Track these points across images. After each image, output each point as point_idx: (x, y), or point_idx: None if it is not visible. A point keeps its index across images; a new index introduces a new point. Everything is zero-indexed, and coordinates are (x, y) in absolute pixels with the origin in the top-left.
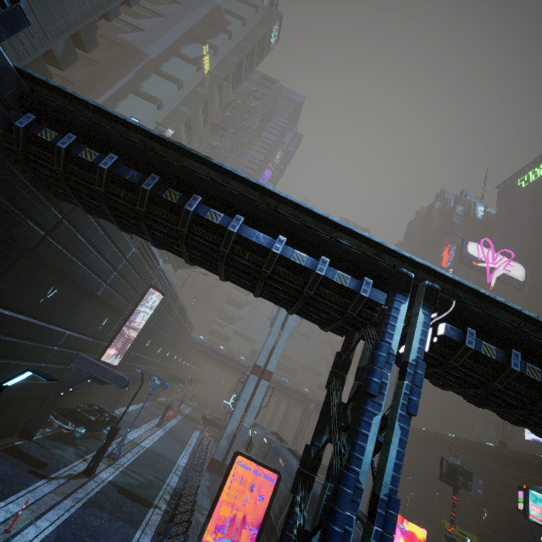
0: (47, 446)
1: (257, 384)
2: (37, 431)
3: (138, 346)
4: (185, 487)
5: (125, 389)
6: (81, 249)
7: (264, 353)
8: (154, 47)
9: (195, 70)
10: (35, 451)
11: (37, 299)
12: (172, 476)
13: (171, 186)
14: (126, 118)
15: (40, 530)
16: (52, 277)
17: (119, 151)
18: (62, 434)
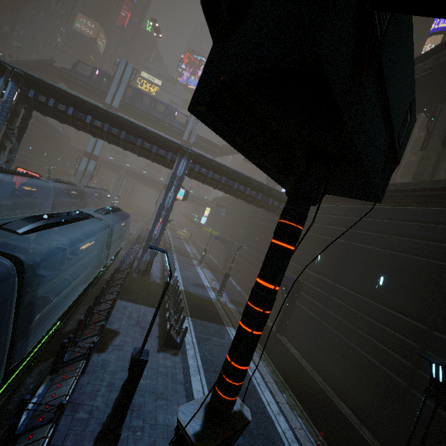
0: None
1: (87, 163)
2: None
3: None
4: None
5: None
6: None
7: (91, 144)
8: None
9: None
10: None
11: None
12: None
13: None
14: None
15: None
16: None
17: None
18: None
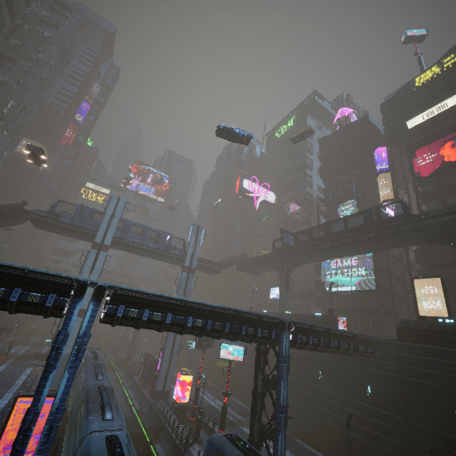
0: None
1: None
2: None
3: None
4: None
5: None
6: None
7: None
8: None
9: None
10: None
11: None
12: None
13: None
14: None
15: None
16: None
17: None
18: None
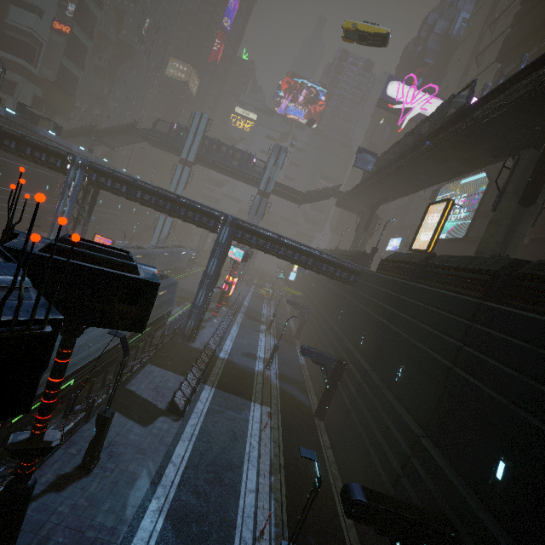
0: None
1: (164, 220)
2: None
3: None
4: None
5: (96, 228)
6: (1, 153)
7: None
8: None
9: None
10: None
11: None
12: None
13: None
14: None
15: None
16: None
17: None
18: None
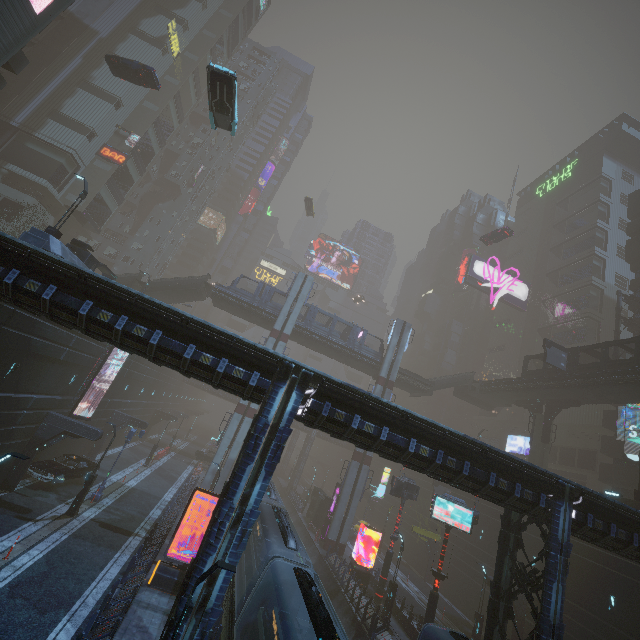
0: (30, 495)
1: (240, 422)
2: (18, 483)
3: (115, 393)
4: (167, 518)
5: (106, 435)
6: (38, 327)
7: None
8: (104, 20)
9: (160, 54)
10: (18, 500)
11: (1, 376)
12: (155, 510)
13: (105, 306)
14: (60, 259)
15: (32, 556)
16: (12, 355)
17: (58, 281)
18: (42, 483)
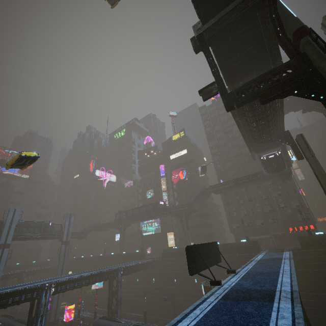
0: None
1: None
2: None
3: None
4: None
5: None
6: None
7: None
8: None
9: None
10: None
11: None
12: None
13: None
14: None
15: None
16: None
17: None
18: None
